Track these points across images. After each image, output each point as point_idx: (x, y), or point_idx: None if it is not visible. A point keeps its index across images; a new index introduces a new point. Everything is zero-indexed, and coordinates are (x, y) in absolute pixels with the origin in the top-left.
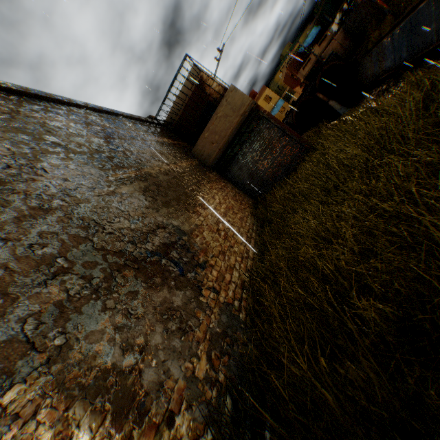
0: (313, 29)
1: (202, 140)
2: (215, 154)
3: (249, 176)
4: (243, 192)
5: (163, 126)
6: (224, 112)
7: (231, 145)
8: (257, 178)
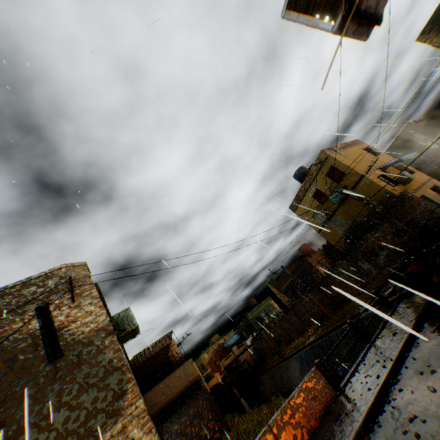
0: (235, 334)
1: (157, 388)
2: (161, 404)
3: (178, 437)
4: None
5: (129, 363)
6: (180, 373)
7: (175, 401)
8: None
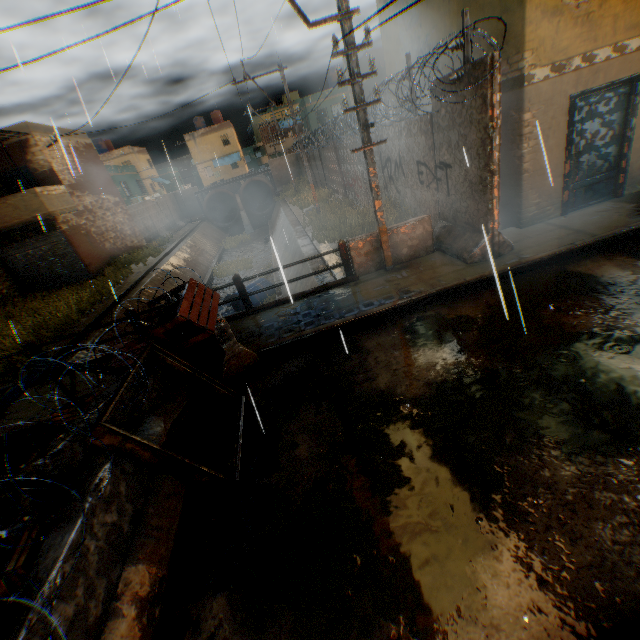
0: None
1: None
2: None
3: (26, 266)
4: (12, 276)
5: None
6: (18, 203)
7: (16, 232)
8: (34, 272)
